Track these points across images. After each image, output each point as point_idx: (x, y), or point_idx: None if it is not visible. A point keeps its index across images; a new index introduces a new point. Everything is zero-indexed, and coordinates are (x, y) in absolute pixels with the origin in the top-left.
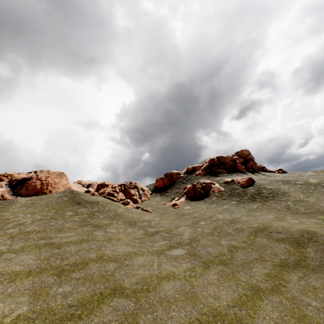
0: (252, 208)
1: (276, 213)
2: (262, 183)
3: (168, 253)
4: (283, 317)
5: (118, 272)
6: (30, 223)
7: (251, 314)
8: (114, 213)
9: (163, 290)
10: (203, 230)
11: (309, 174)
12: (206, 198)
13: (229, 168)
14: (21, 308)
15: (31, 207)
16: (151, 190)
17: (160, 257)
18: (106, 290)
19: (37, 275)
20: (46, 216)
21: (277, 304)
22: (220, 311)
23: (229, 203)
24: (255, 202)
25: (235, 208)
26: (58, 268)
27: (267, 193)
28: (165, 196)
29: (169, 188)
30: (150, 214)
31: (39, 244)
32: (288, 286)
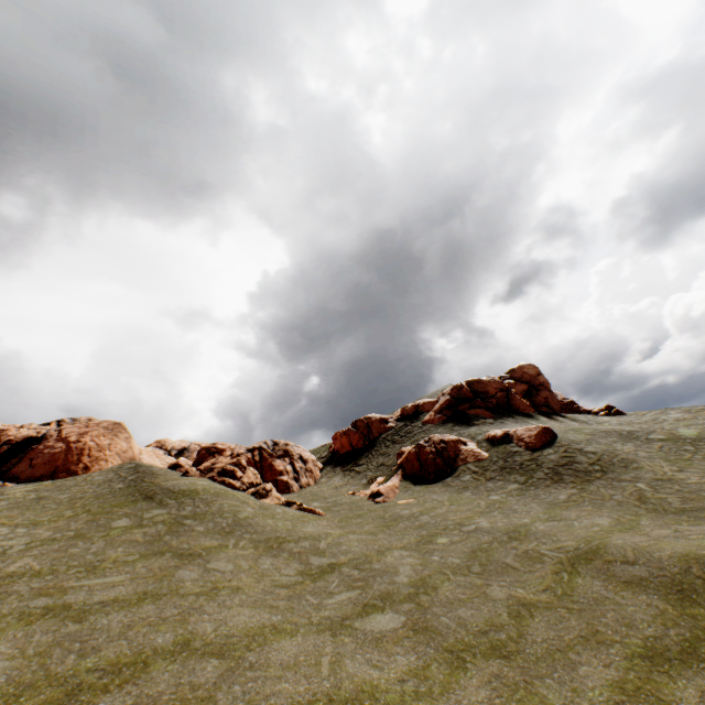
0: (558, 501)
1: (615, 511)
2: (575, 439)
3: (359, 625)
4: None
5: (227, 688)
6: (21, 551)
7: None
8: (230, 519)
9: None
10: (446, 559)
11: (675, 416)
12: (448, 476)
13: (497, 406)
14: None
15: (33, 509)
16: (322, 459)
17: (338, 640)
18: None
19: None
20: (65, 532)
21: None
22: None
23: (503, 489)
24: (562, 486)
25: (517, 501)
26: (66, 682)
27: (588, 462)
28: (354, 473)
29: (363, 454)
30: (317, 521)
31: (31, 611)
32: None
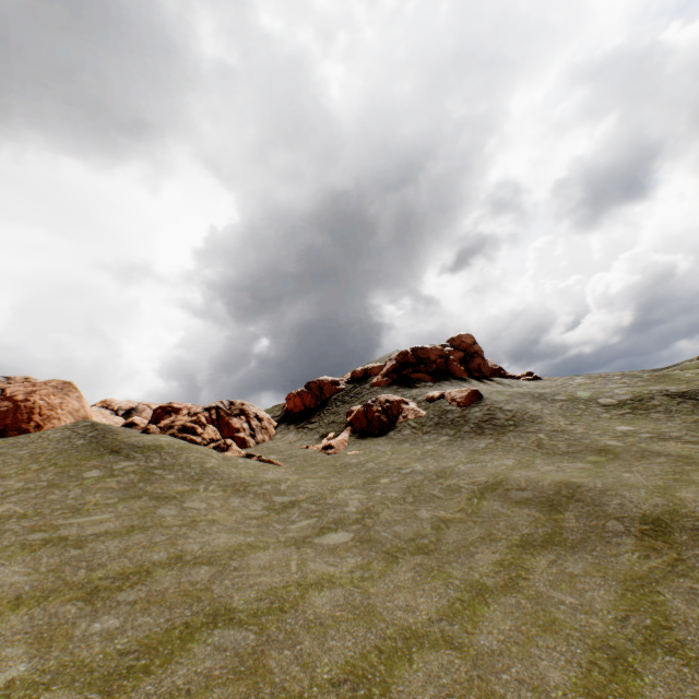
0: (478, 448)
1: (519, 455)
2: (497, 400)
3: (318, 541)
4: (520, 626)
5: (219, 582)
6: None
7: (469, 629)
8: (198, 469)
9: (311, 607)
10: (386, 494)
11: (579, 382)
12: (391, 431)
13: (436, 371)
14: (13, 668)
15: None
16: (276, 418)
17: (302, 551)
18: (197, 618)
19: (37, 603)
20: (38, 483)
21: (511, 608)
22: (417, 629)
23: (436, 441)
24: (483, 437)
25: (446, 450)
26: (85, 586)
27: (505, 418)
28: (307, 430)
29: (315, 413)
30: (276, 469)
31: (31, 542)
32: (531, 578)
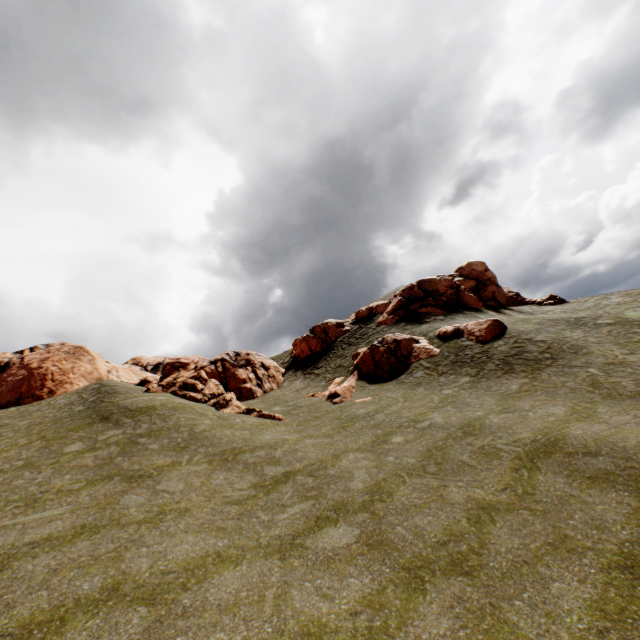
0: (510, 391)
1: (569, 399)
2: (524, 330)
3: (310, 543)
4: None
5: None
6: None
7: None
8: (186, 434)
9: None
10: (401, 460)
11: (616, 301)
12: (402, 374)
13: (447, 303)
14: None
15: None
16: (284, 364)
17: (287, 564)
18: None
19: None
20: (14, 462)
21: None
22: None
23: (455, 383)
24: (513, 376)
25: (469, 394)
26: None
27: (538, 351)
28: (314, 376)
29: (322, 357)
30: (275, 427)
31: None
32: None
